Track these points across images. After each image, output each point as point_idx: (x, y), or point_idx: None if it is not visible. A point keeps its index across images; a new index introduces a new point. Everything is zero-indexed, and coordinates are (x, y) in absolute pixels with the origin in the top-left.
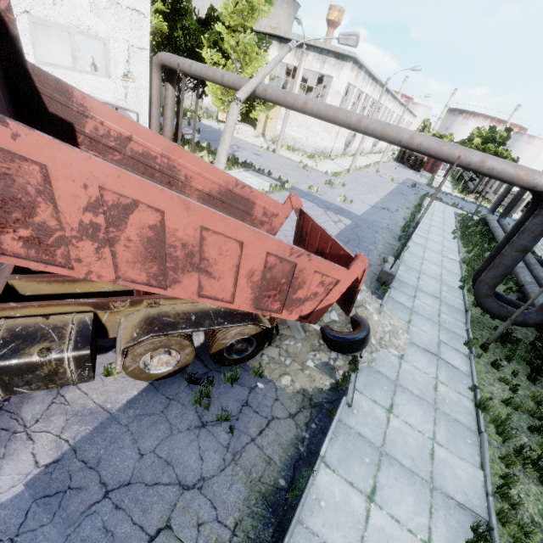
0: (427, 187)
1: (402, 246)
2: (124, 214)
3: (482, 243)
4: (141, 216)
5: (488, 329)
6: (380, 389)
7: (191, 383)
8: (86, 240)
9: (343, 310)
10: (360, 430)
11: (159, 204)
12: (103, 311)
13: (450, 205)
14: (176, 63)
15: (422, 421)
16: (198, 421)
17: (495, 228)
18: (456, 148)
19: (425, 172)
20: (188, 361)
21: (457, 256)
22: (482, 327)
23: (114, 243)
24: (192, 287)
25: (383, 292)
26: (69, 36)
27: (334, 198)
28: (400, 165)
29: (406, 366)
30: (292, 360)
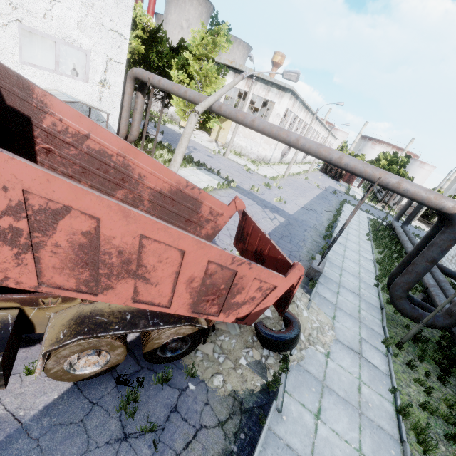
0: (345, 195)
1: (328, 246)
2: (52, 219)
3: (390, 246)
4: (73, 222)
5: (401, 327)
6: (308, 391)
7: (119, 383)
8: (3, 245)
9: (277, 311)
10: (288, 441)
11: (95, 210)
12: (30, 307)
13: (364, 211)
14: (148, 77)
15: (349, 428)
16: (120, 432)
17: (401, 234)
18: (377, 170)
19: (343, 182)
20: (119, 361)
21: (371, 256)
22: (395, 324)
23: (39, 249)
24: (126, 292)
25: (311, 287)
26: (55, 45)
27: (271, 198)
28: (324, 175)
29: (332, 364)
30: (225, 357)
